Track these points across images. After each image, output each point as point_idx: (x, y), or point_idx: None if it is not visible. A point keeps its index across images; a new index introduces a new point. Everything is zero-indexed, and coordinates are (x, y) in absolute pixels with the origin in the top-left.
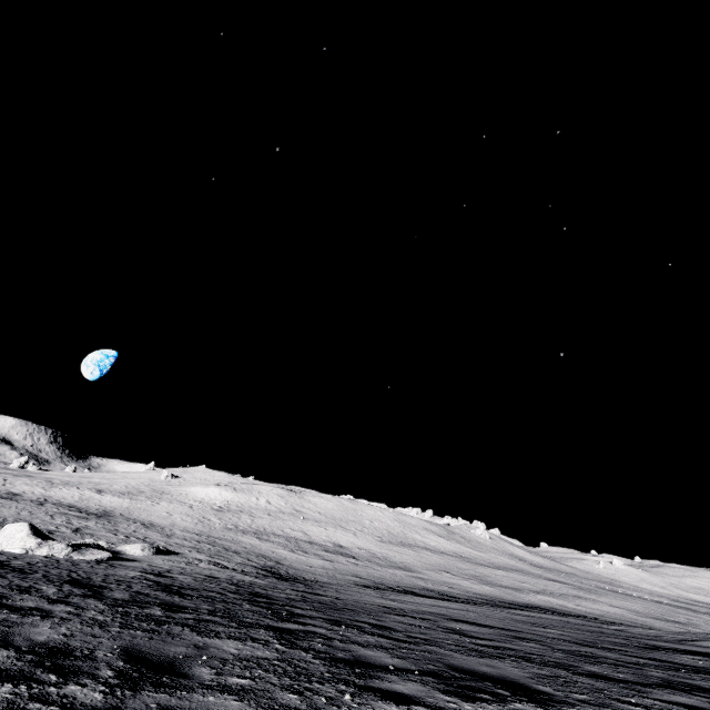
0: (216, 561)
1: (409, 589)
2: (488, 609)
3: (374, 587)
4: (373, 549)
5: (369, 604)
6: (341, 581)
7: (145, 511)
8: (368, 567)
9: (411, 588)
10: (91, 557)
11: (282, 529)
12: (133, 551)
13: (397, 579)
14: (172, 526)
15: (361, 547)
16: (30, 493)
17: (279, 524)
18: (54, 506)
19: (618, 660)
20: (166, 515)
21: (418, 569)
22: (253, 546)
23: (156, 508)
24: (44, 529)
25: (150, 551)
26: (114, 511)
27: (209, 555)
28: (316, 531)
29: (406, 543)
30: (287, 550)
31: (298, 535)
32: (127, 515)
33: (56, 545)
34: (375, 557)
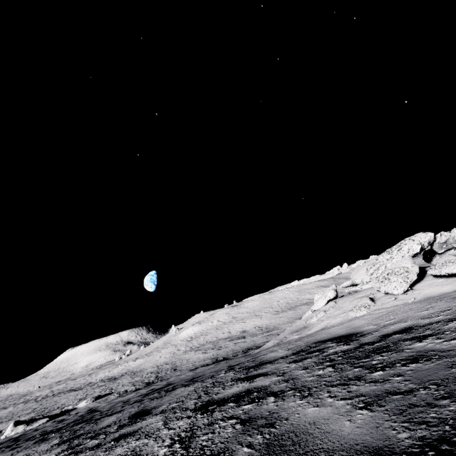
0: (128, 389)
1: (229, 356)
2: (216, 364)
3: (201, 366)
4: (264, 324)
5: (93, 409)
6: (185, 371)
7: (148, 362)
8: (242, 342)
9: (233, 354)
10: (36, 425)
11: (217, 336)
12: (82, 405)
13: (245, 346)
14: (151, 366)
15: (257, 326)
16: (99, 378)
17: (218, 333)
18: (99, 383)
19: (34, 436)
20: (158, 358)
21: (280, 326)
22: (182, 360)
23: (156, 356)
24: (64, 407)
25: (91, 401)
26: (130, 370)
27: (135, 384)
28: (237, 327)
29: (294, 306)
30: (202, 353)
31: (224, 335)
32: (134, 370)
33: (19, 427)
34: (259, 330)
